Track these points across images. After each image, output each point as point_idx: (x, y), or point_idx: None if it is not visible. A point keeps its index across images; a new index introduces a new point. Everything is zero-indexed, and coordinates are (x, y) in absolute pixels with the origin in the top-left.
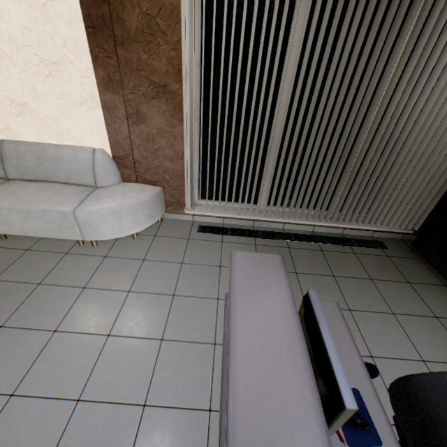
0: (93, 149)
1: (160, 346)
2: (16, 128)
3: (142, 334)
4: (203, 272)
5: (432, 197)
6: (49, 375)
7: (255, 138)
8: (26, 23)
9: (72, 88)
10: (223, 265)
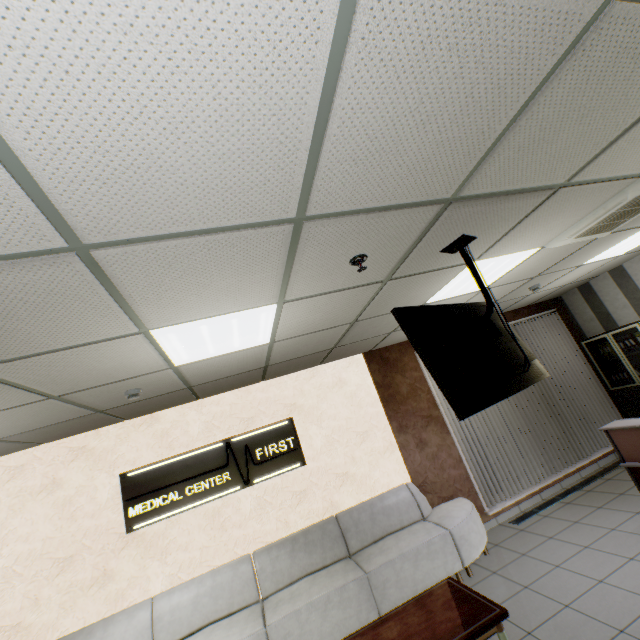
0: (405, 484)
1: (636, 560)
2: (338, 500)
3: (615, 565)
4: (574, 530)
5: (610, 406)
6: (616, 612)
7: (496, 420)
8: (348, 415)
9: (377, 443)
10: (576, 520)
